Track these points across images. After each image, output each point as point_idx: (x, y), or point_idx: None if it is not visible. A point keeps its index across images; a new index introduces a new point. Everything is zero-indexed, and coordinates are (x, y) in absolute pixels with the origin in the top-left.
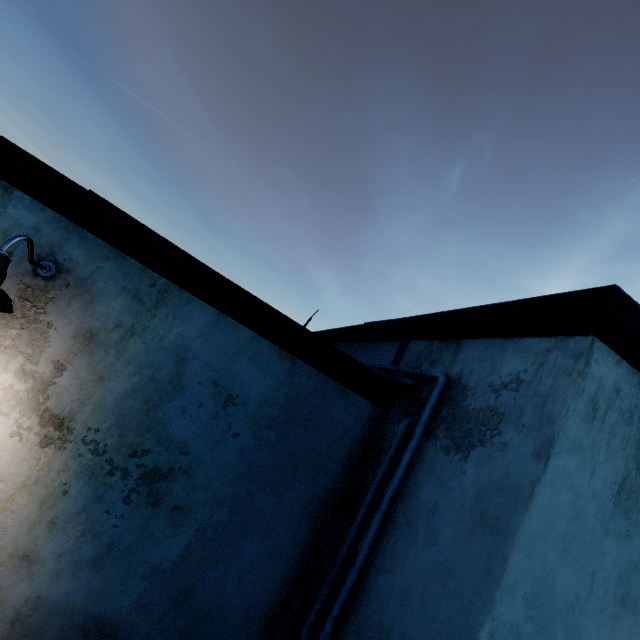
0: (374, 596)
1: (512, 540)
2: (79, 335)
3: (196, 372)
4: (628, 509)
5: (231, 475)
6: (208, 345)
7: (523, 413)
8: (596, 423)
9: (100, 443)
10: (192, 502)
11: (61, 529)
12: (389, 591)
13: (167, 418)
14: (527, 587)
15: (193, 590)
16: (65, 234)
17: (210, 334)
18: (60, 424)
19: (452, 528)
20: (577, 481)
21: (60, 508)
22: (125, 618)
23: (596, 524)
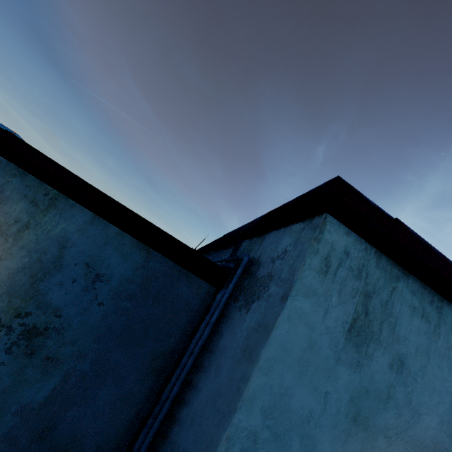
0: (178, 424)
1: (256, 362)
2: None
3: (73, 256)
4: (358, 344)
5: (94, 334)
6: (84, 237)
7: (282, 272)
8: (329, 276)
9: None
10: (61, 354)
11: None
12: (186, 418)
13: (47, 289)
14: (265, 400)
15: (55, 426)
16: None
17: (86, 230)
18: None
19: (229, 362)
20: (312, 318)
21: None
22: None
23: (329, 354)
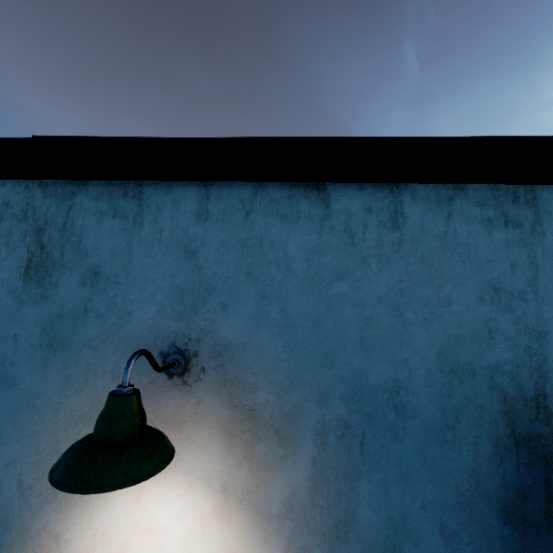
0: None
1: None
2: None
3: None
4: (39, 280)
5: None
6: None
7: None
8: None
9: None
10: None
11: None
12: None
13: None
14: None
15: None
16: None
17: None
18: None
19: None
20: None
21: None
22: None
23: (10, 302)
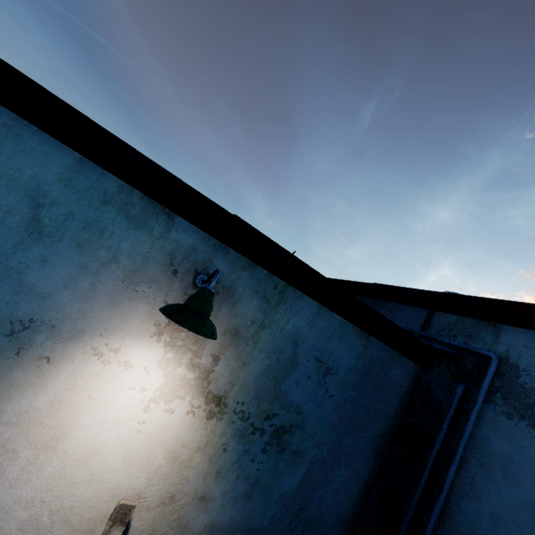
0: (461, 515)
1: None
2: (227, 332)
3: (305, 352)
4: None
5: (328, 425)
6: (313, 331)
7: None
8: None
9: (245, 412)
10: (304, 447)
11: (223, 476)
12: (477, 513)
13: (287, 389)
14: None
15: (306, 506)
16: (213, 251)
17: (314, 322)
18: (219, 401)
19: (533, 477)
20: None
21: (222, 461)
22: (266, 530)
23: None
